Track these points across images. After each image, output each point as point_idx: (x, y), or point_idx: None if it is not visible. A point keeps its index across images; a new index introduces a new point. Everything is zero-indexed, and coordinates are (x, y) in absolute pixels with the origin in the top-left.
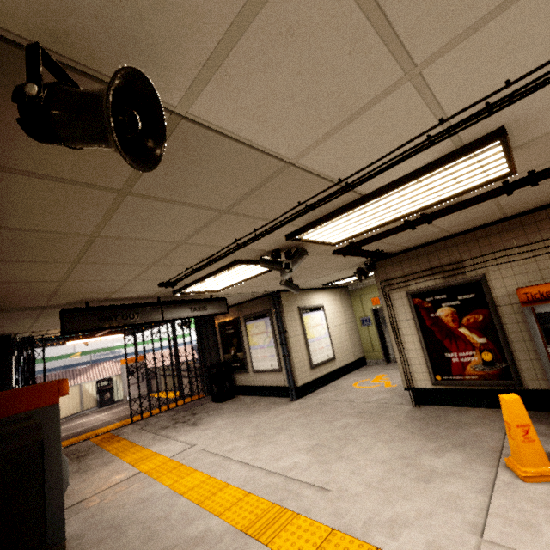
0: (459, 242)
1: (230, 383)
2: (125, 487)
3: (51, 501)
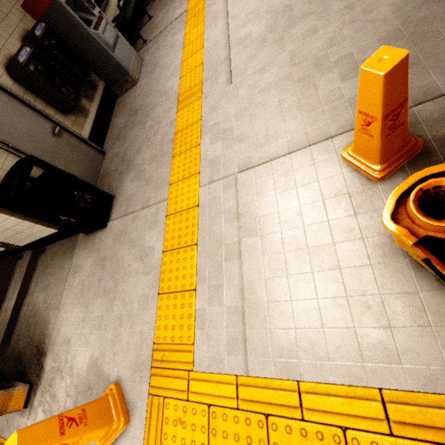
0: None
1: None
2: (173, 28)
3: (107, 58)
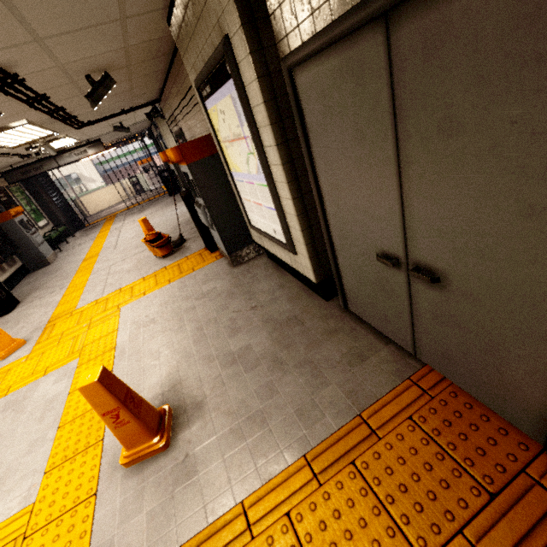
0: (166, 97)
1: (174, 184)
2: (86, 243)
3: (33, 248)
